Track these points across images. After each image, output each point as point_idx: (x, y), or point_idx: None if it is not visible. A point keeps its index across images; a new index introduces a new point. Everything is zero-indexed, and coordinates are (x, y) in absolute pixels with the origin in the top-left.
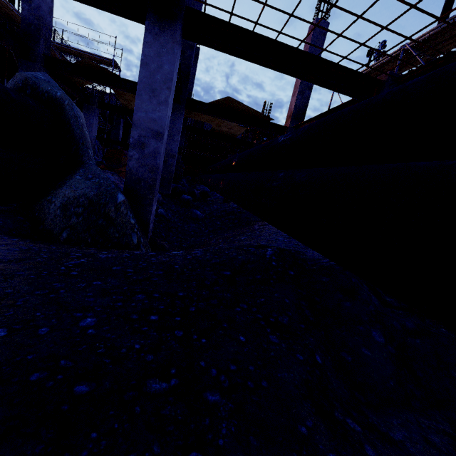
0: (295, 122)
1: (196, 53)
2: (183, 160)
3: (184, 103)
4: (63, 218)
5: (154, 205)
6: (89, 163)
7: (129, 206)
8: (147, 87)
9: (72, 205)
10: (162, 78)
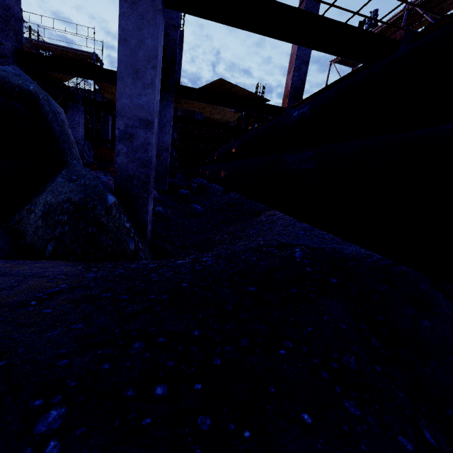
0: (293, 101)
1: (180, 37)
2: (177, 154)
3: (173, 91)
4: (47, 228)
5: (150, 204)
6: (72, 163)
7: (121, 208)
8: (128, 68)
9: (55, 213)
10: (145, 55)
